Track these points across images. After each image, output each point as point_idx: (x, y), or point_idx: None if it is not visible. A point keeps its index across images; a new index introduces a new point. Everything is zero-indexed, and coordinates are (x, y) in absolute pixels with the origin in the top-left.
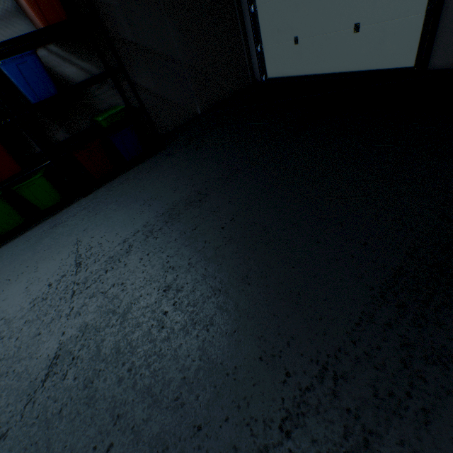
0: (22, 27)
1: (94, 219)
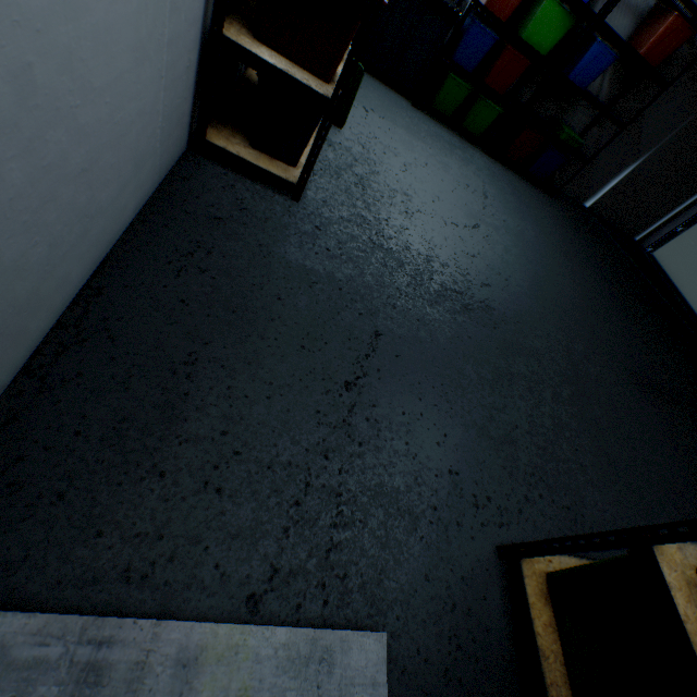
0: (625, 24)
1: (494, 181)
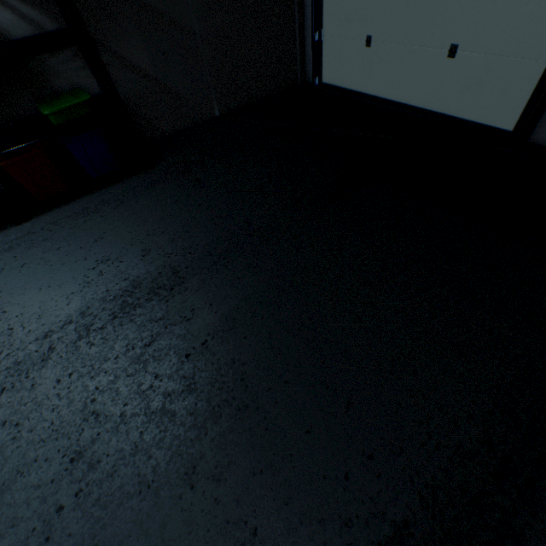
0: None
1: (17, 275)
